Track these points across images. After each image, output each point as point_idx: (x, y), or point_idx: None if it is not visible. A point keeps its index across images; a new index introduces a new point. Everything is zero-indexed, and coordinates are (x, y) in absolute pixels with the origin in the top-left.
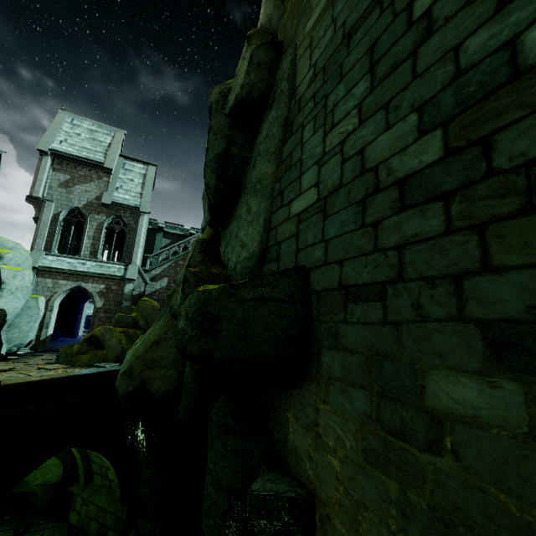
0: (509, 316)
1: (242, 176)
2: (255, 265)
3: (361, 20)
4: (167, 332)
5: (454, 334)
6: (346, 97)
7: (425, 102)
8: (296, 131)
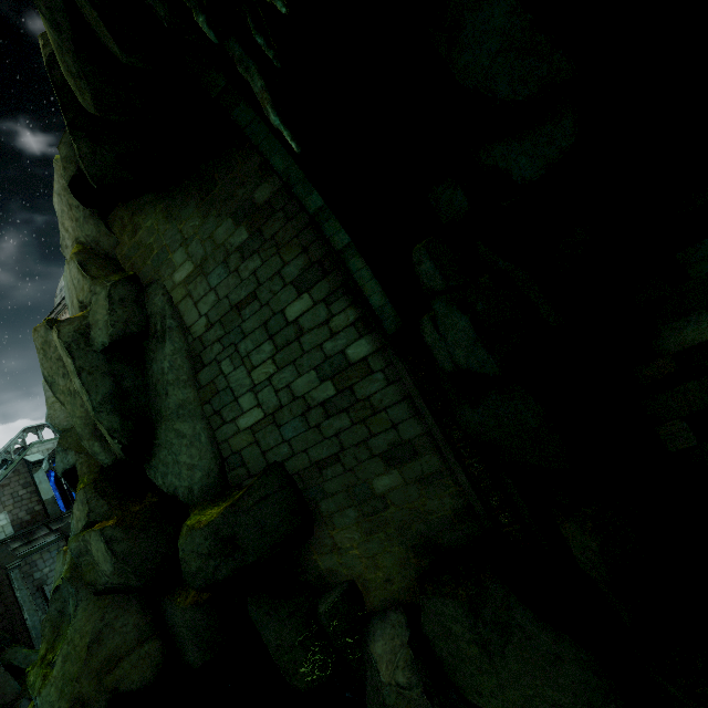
0: (385, 449)
1: (149, 404)
2: (216, 478)
3: (245, 302)
4: (105, 616)
5: (373, 463)
6: (257, 350)
7: (317, 366)
8: (211, 364)
